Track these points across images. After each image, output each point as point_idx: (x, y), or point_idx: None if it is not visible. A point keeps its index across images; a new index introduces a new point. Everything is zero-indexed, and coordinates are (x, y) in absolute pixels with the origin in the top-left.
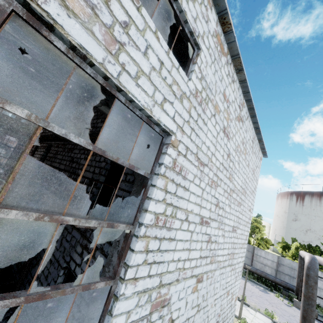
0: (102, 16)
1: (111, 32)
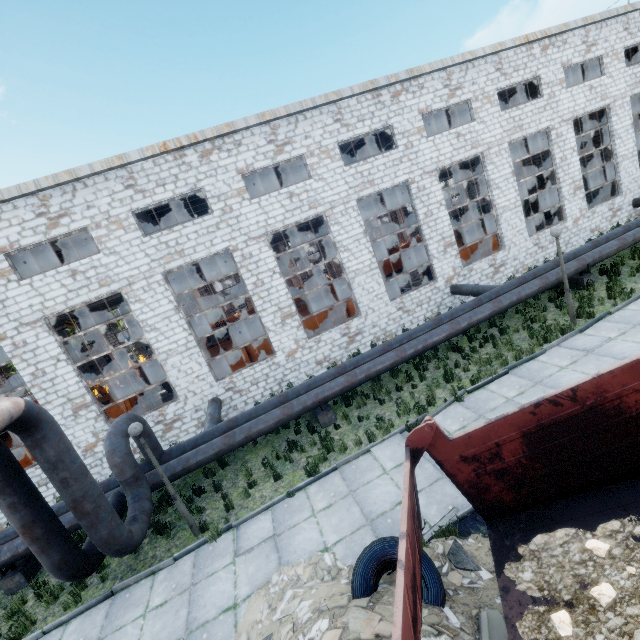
0: (637, 81)
1: (639, 82)
